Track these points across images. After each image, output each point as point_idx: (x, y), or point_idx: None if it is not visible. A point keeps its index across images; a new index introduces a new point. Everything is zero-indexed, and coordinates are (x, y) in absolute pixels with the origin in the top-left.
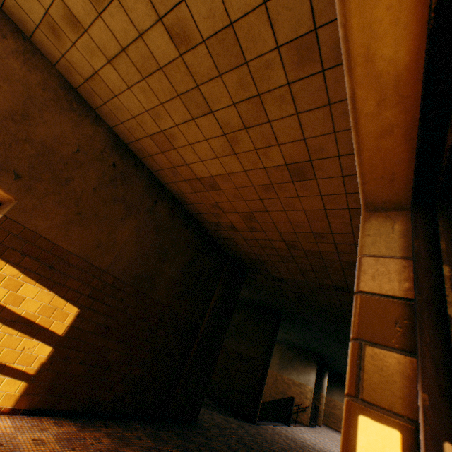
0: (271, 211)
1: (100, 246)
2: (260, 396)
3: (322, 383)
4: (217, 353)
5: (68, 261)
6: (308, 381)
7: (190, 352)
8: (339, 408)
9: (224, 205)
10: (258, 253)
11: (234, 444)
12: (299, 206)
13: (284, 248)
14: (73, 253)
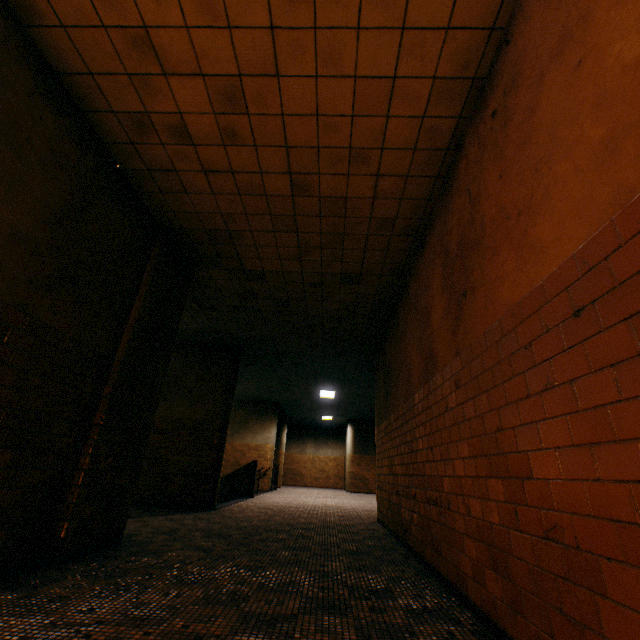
0: (287, 76)
1: None
2: (219, 470)
3: (281, 438)
4: (151, 412)
5: None
6: (268, 440)
7: (93, 416)
8: (297, 461)
9: (168, 41)
10: (228, 212)
11: (205, 542)
12: (350, 63)
13: (285, 194)
14: None
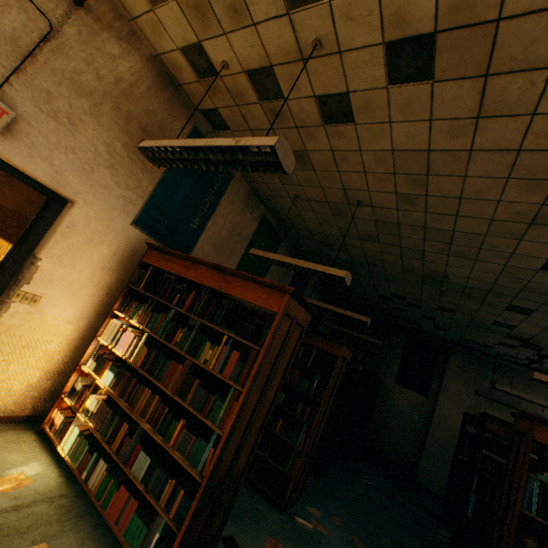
0: None
1: (33, 204)
2: None
3: None
4: None
5: (5, 214)
6: None
7: None
8: None
9: None
10: None
11: None
12: None
13: None
14: (9, 208)
